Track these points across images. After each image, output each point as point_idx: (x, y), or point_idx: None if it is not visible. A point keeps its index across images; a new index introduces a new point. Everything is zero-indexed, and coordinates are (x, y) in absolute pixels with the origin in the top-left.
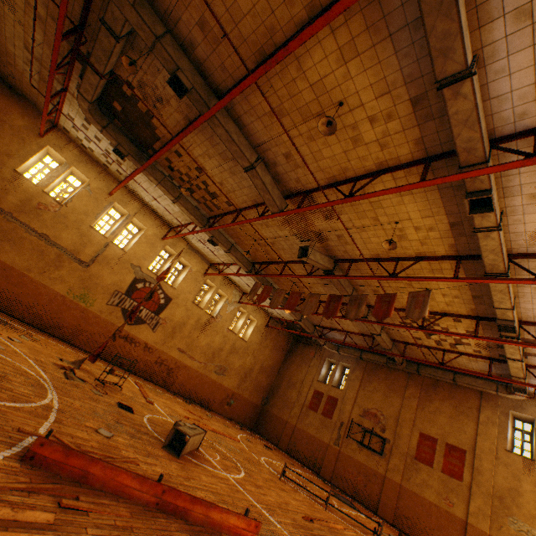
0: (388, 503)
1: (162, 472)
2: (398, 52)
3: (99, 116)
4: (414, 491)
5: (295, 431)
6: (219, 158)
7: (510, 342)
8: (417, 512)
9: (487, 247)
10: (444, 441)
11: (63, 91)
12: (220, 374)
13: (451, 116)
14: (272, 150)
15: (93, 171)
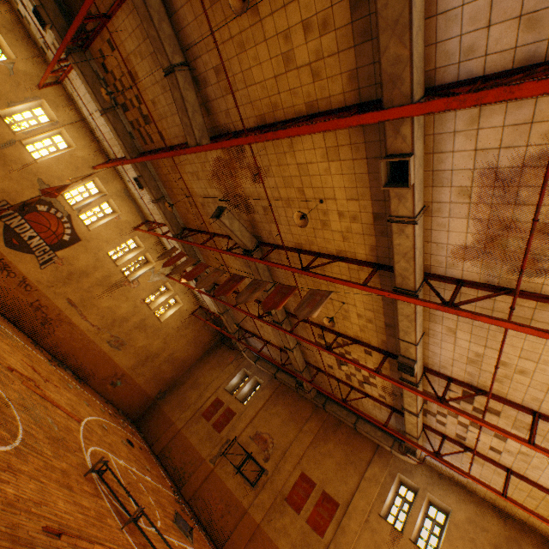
0: (237, 543)
1: None
2: None
3: None
4: (270, 536)
5: (177, 436)
6: (151, 61)
7: (408, 387)
8: None
9: (400, 248)
10: (322, 488)
11: None
12: (115, 347)
13: (381, 12)
14: (203, 58)
15: (25, 50)
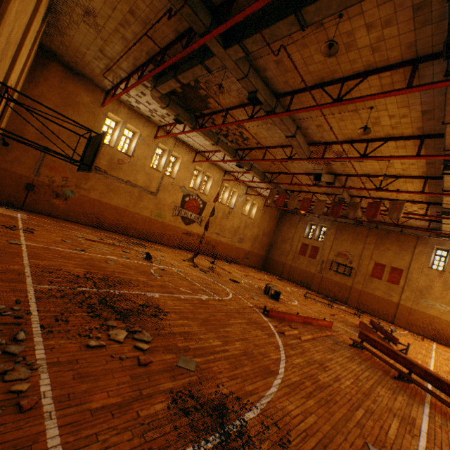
0: (353, 299)
1: (285, 310)
2: (421, 91)
3: (163, 98)
4: (369, 292)
5: (291, 268)
6: (259, 122)
7: (447, 218)
8: (370, 302)
9: (447, 180)
10: (390, 266)
11: (129, 79)
12: (240, 243)
13: (447, 132)
14: (307, 122)
15: (140, 123)
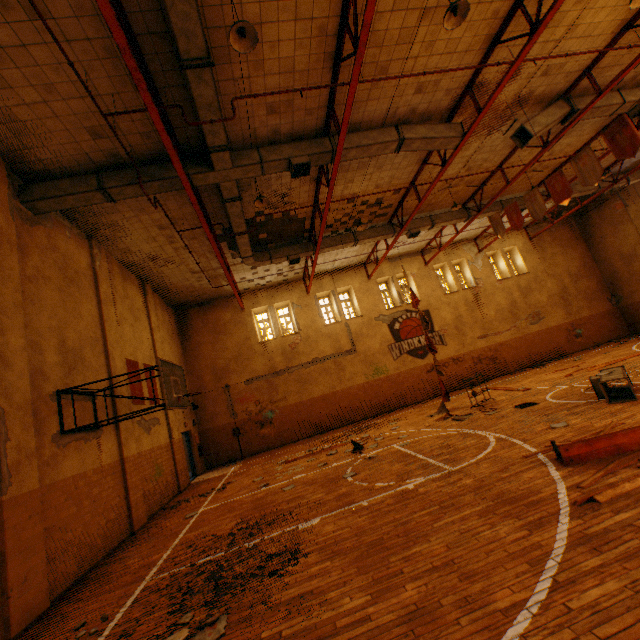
0: None
1: None
2: None
3: (261, 257)
4: None
5: None
6: (359, 173)
7: None
8: None
9: None
10: None
11: (229, 270)
12: (538, 322)
13: None
14: (400, 106)
15: (283, 293)
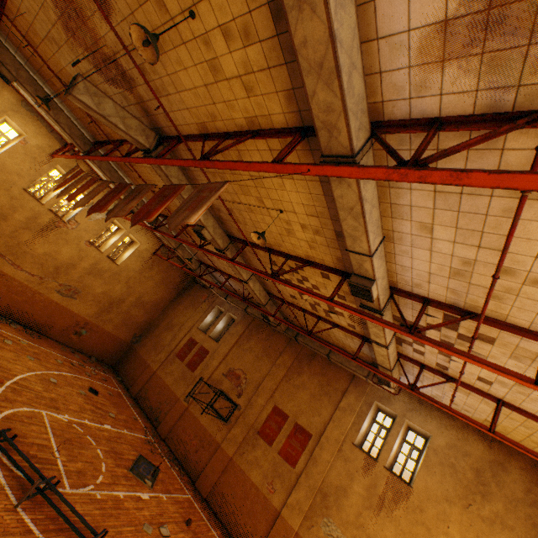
0: (210, 476)
1: None
2: None
3: None
4: (243, 468)
5: (152, 378)
6: None
7: (369, 316)
8: (235, 492)
9: (309, 53)
10: (295, 421)
11: None
12: (68, 297)
13: None
14: None
15: None
